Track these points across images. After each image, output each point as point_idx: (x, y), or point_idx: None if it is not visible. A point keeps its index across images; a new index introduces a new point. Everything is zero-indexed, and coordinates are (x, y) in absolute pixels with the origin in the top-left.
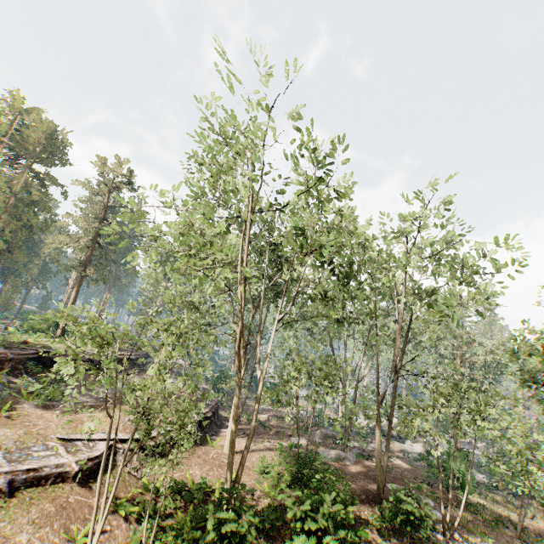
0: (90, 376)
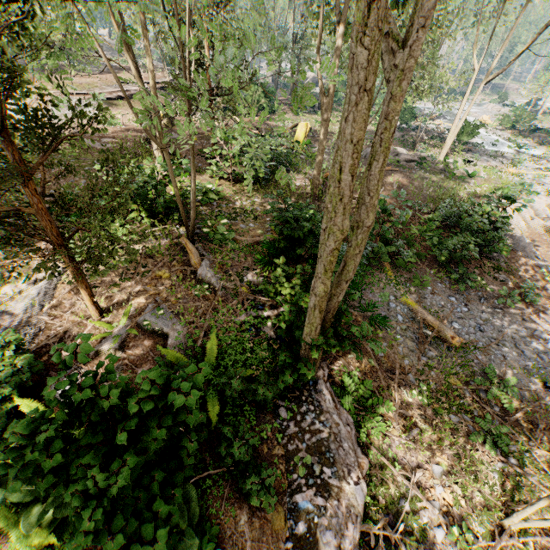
0: None
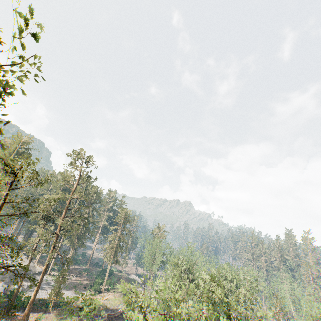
0: None
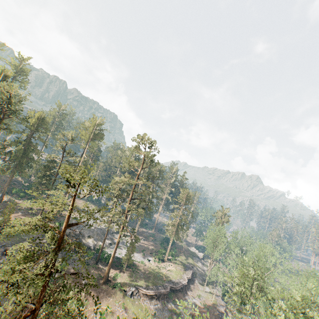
0: (182, 296)
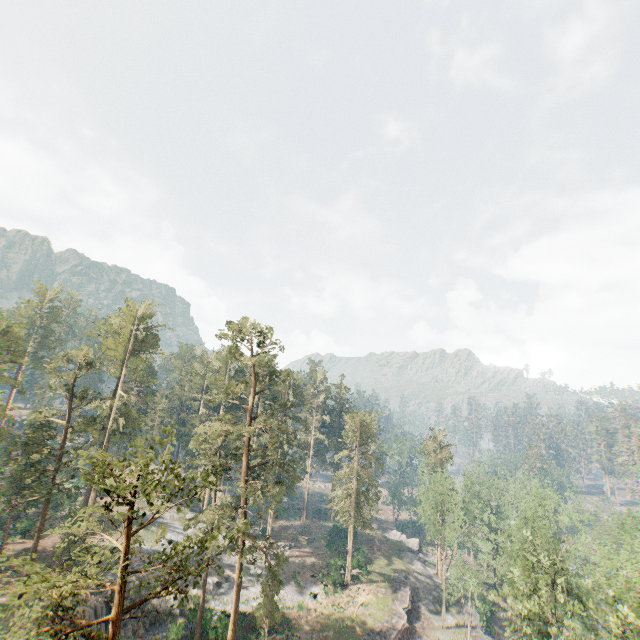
0: None
